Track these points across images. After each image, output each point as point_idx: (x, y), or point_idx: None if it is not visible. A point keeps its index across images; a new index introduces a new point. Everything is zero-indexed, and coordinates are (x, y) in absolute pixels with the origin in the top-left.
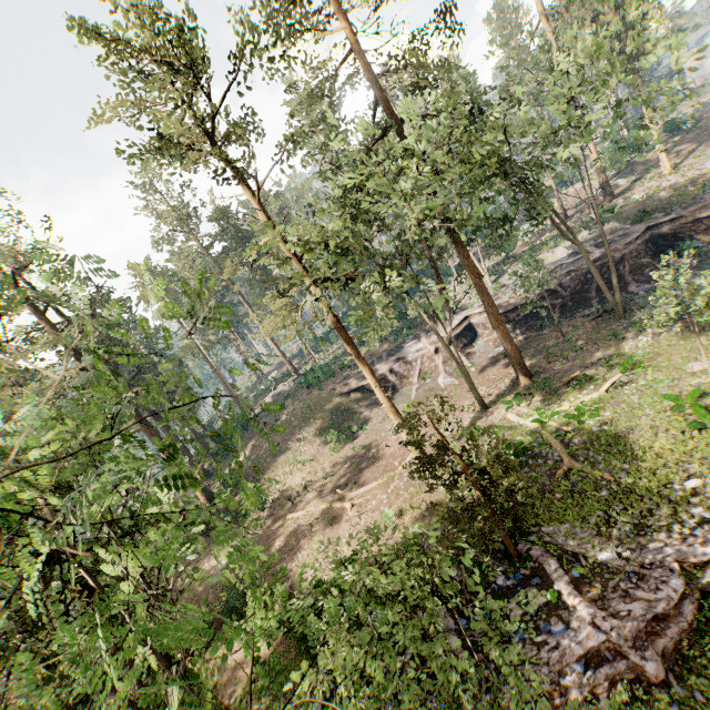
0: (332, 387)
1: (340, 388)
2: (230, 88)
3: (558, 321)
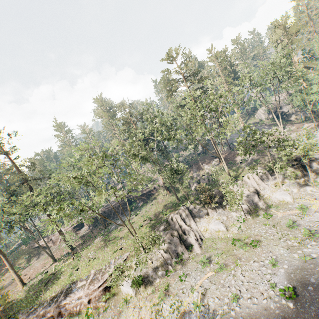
0: (30, 245)
1: (33, 246)
2: None
3: (101, 224)
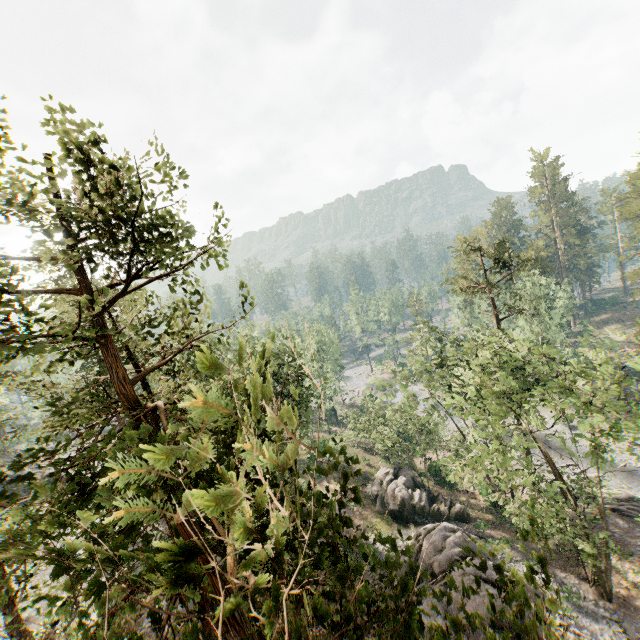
0: None
1: None
2: None
3: None
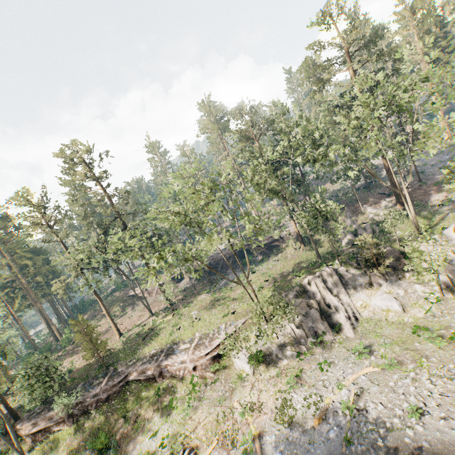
0: (124, 292)
1: (127, 294)
2: (52, 215)
3: (205, 279)
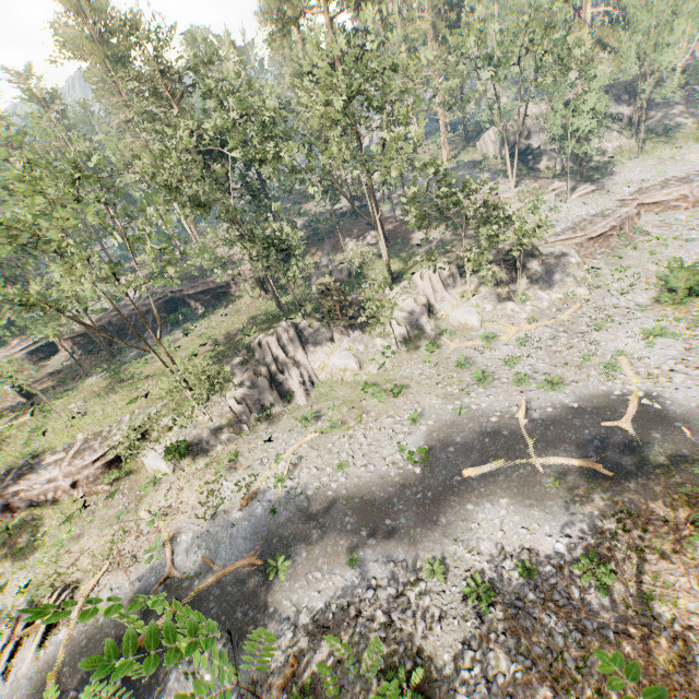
0: None
1: None
2: None
3: (102, 349)
